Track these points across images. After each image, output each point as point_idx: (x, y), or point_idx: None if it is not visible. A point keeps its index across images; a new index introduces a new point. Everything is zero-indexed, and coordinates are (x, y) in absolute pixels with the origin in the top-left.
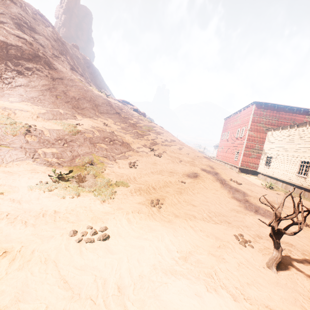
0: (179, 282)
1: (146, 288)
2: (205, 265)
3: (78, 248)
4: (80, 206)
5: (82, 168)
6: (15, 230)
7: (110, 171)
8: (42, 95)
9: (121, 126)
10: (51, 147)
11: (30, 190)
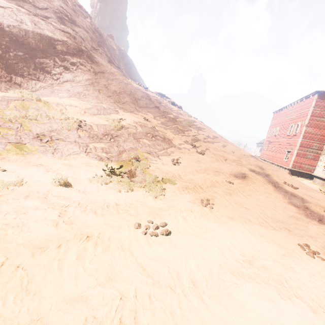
0: (250, 284)
1: (218, 286)
2: (272, 271)
3: (145, 240)
4: (136, 201)
5: (128, 164)
6: (89, 218)
7: (154, 167)
8: (87, 90)
9: (161, 121)
10: (100, 141)
11: (89, 182)
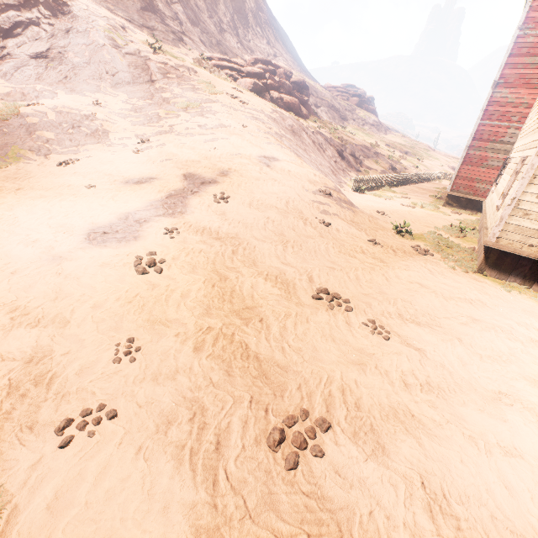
0: None
1: None
2: None
3: None
4: None
5: None
6: None
7: (17, 168)
8: (26, 66)
9: (135, 105)
10: None
11: None
